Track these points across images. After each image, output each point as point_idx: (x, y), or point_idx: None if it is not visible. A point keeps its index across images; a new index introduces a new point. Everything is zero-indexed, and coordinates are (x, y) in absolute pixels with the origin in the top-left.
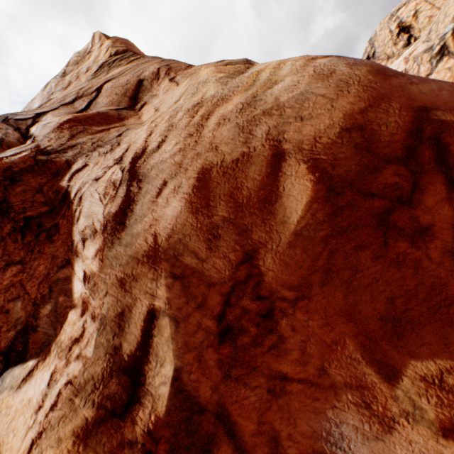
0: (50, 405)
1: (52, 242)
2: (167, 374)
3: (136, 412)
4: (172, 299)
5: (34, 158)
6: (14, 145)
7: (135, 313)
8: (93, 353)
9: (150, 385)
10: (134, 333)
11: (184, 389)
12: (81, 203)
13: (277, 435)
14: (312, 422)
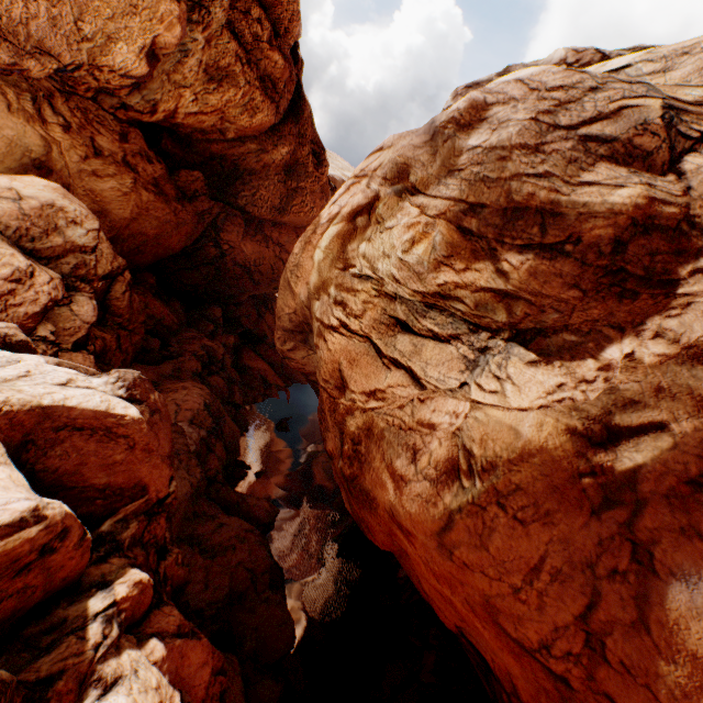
0: (556, 399)
1: (618, 301)
2: (635, 458)
3: (598, 451)
4: (687, 435)
5: (677, 222)
6: (654, 168)
7: (646, 411)
8: (593, 399)
9: (619, 451)
10: (631, 419)
11: (635, 473)
12: (685, 309)
13: (657, 542)
14: (685, 562)
